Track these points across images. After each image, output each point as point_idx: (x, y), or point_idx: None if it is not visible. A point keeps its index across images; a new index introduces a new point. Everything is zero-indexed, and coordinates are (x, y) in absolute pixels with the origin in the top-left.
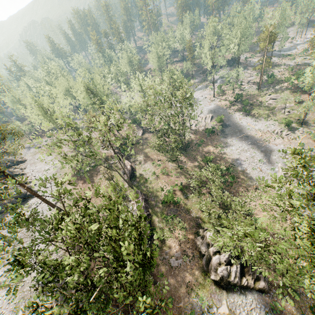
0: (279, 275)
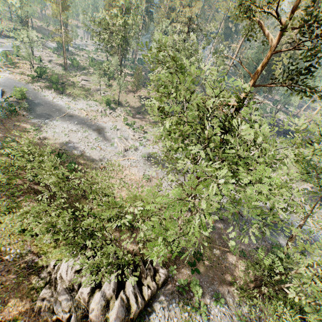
0: None
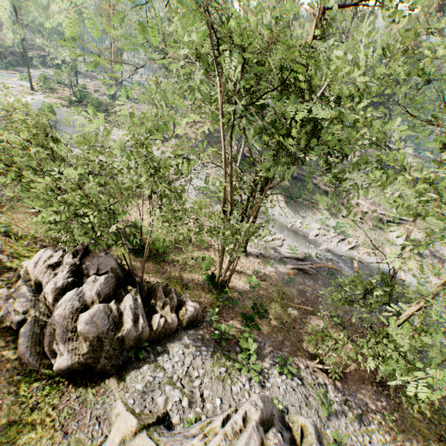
0: (207, 293)
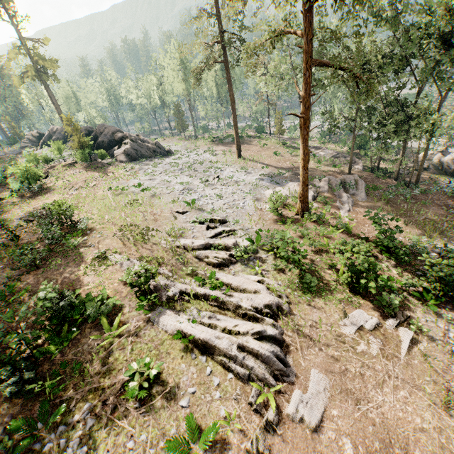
0: None
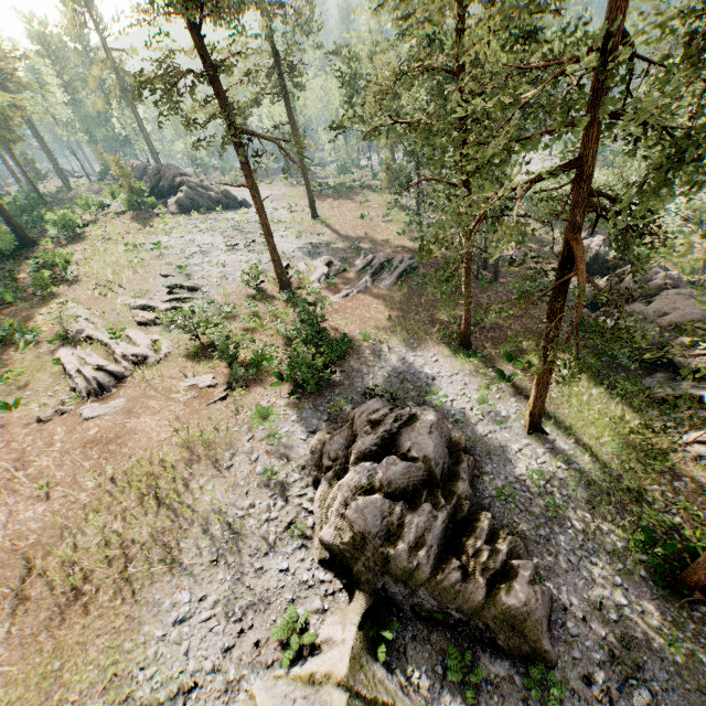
0: None
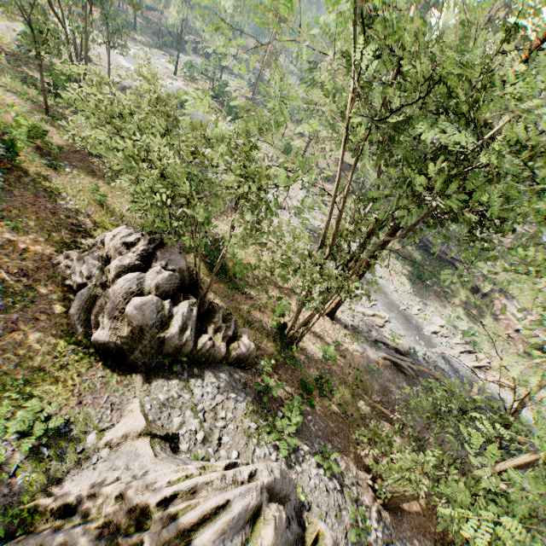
0: (270, 341)
